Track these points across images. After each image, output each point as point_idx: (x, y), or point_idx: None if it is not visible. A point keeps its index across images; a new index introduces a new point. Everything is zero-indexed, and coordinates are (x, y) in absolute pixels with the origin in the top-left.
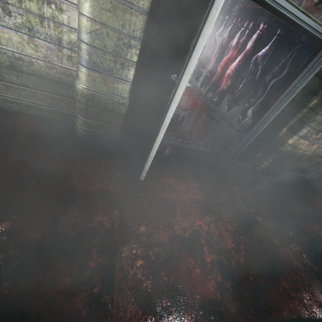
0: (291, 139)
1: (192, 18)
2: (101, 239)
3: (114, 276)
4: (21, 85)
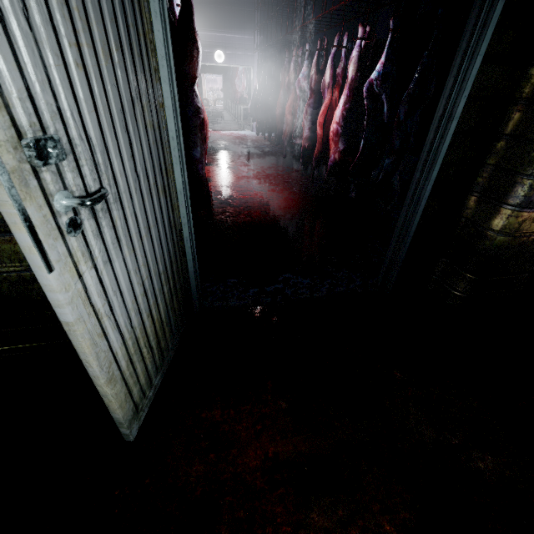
0: (497, 218)
1: None
2: None
3: None
4: None
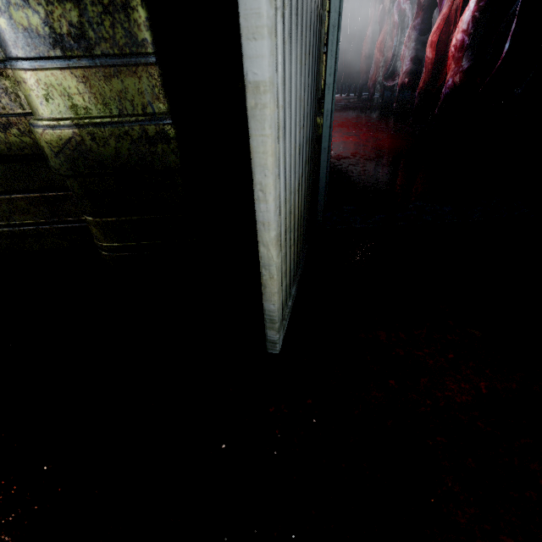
0: None
1: None
2: None
3: None
4: None
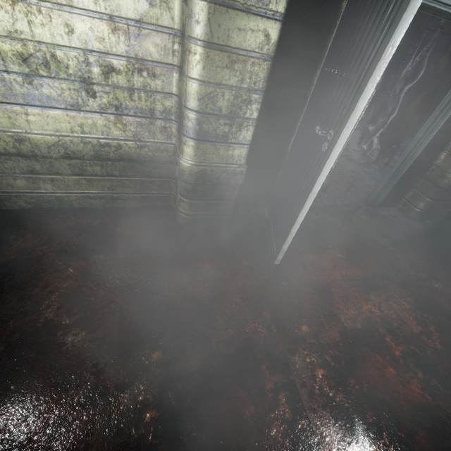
0: None
1: (316, 44)
2: (265, 352)
3: (299, 395)
4: (105, 175)
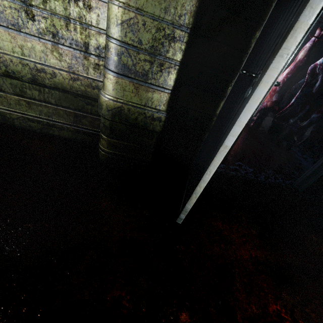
0: None
1: (259, 2)
2: None
3: None
4: (43, 101)
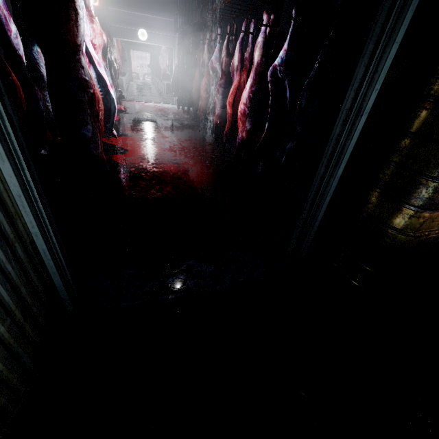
0: (399, 217)
1: None
2: None
3: None
4: None
